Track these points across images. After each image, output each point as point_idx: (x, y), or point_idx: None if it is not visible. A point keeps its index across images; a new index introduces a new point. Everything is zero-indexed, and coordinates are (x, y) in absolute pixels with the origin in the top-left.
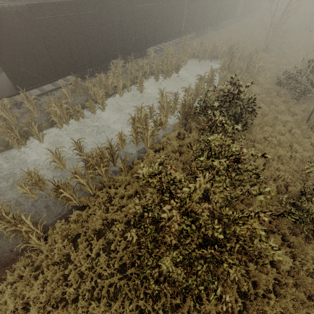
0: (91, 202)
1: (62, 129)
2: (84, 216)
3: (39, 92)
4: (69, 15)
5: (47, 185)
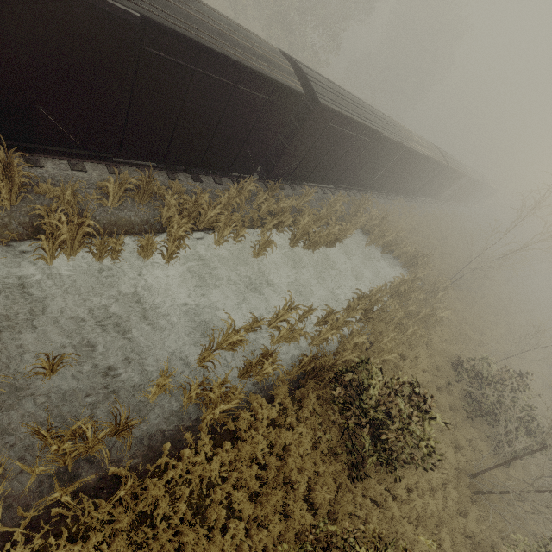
0: None
1: (49, 262)
2: None
3: None
4: (216, 78)
5: None
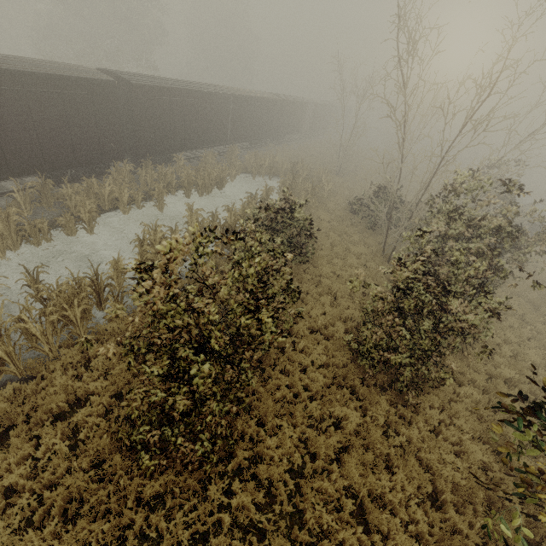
0: (47, 369)
1: (2, 258)
2: (30, 392)
3: None
4: (44, 92)
5: None
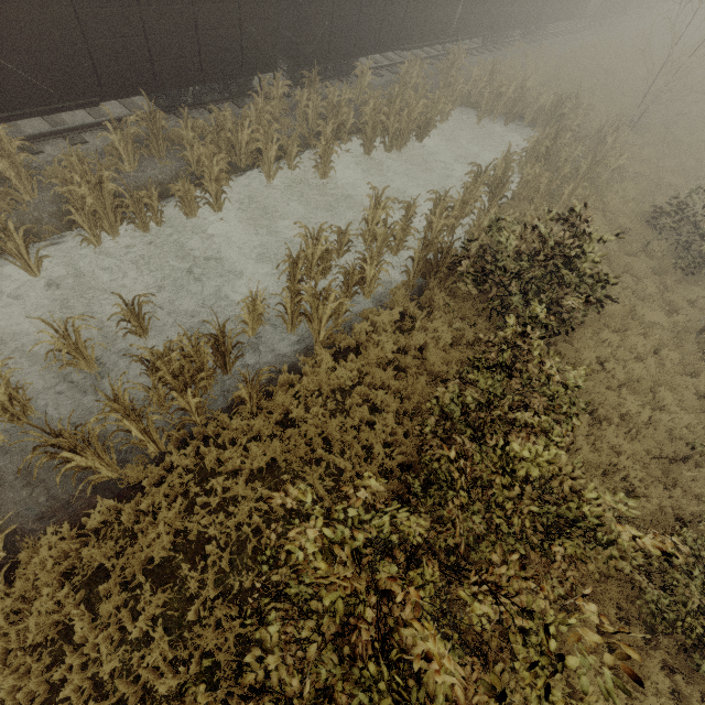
0: (149, 477)
1: (97, 246)
2: (127, 518)
3: (42, 126)
4: None
5: (36, 410)
